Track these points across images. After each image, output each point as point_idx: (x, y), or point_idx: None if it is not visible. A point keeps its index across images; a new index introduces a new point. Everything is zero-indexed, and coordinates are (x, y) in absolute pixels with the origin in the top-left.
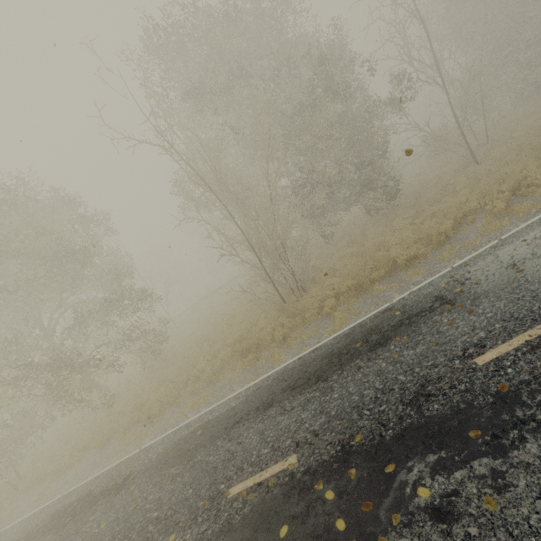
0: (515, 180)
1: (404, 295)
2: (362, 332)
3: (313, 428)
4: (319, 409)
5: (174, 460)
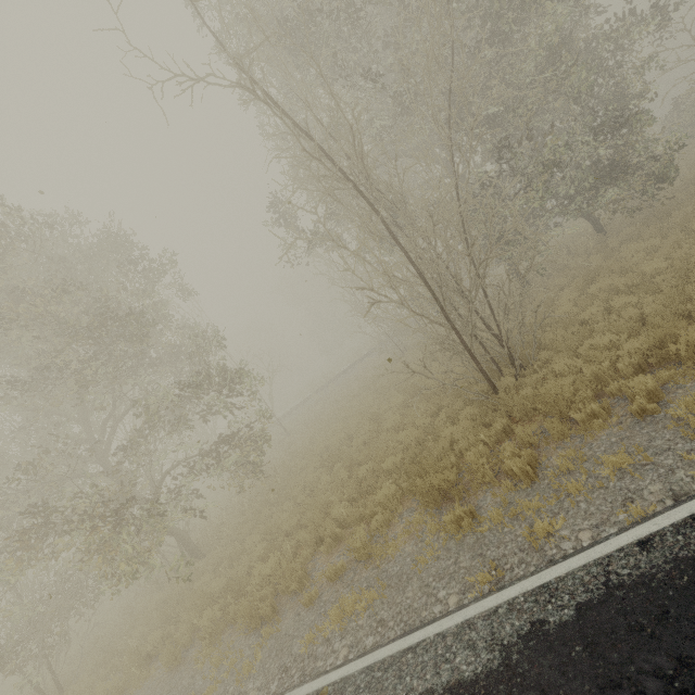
0: None
1: None
2: None
3: None
4: None
5: None
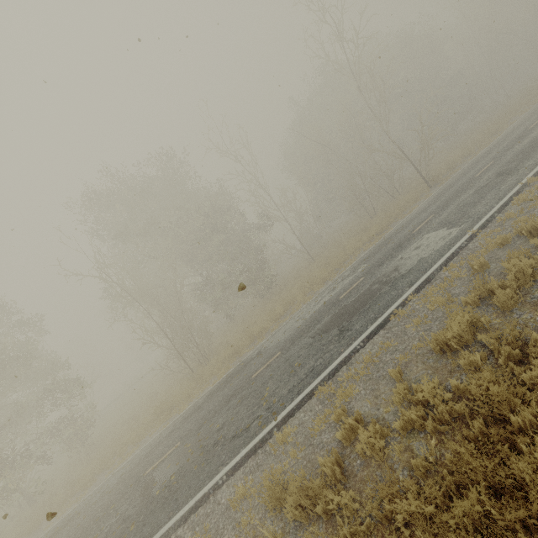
0: (310, 281)
1: (250, 353)
2: (226, 378)
3: (190, 429)
4: (195, 420)
5: (110, 487)
